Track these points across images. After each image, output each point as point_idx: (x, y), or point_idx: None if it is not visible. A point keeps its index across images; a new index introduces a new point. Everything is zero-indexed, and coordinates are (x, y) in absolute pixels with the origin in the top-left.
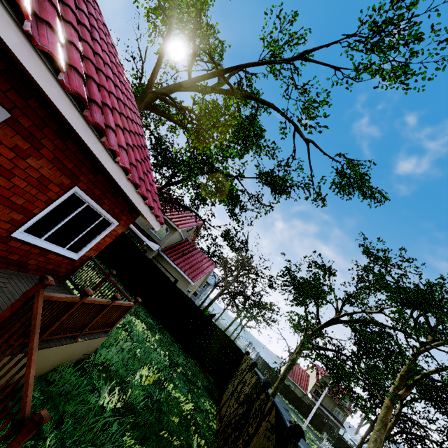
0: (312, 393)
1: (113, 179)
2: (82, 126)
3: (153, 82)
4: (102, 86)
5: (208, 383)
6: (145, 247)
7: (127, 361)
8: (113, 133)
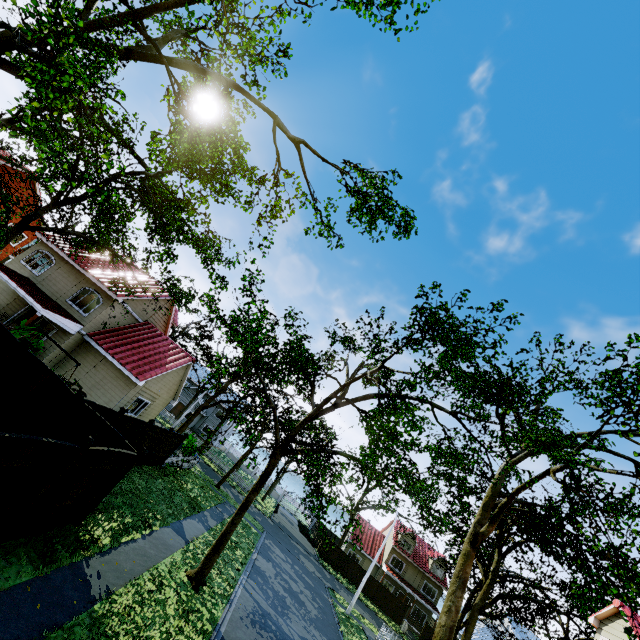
0: (389, 563)
1: None
2: None
3: None
4: None
5: None
6: (55, 329)
7: None
8: None
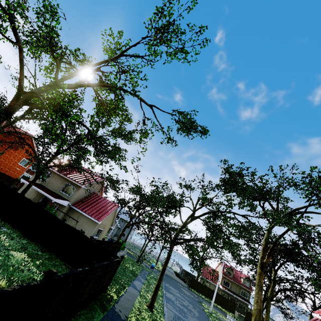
0: (222, 284)
1: None
2: None
3: (22, 86)
4: None
5: None
6: (58, 205)
7: None
8: None
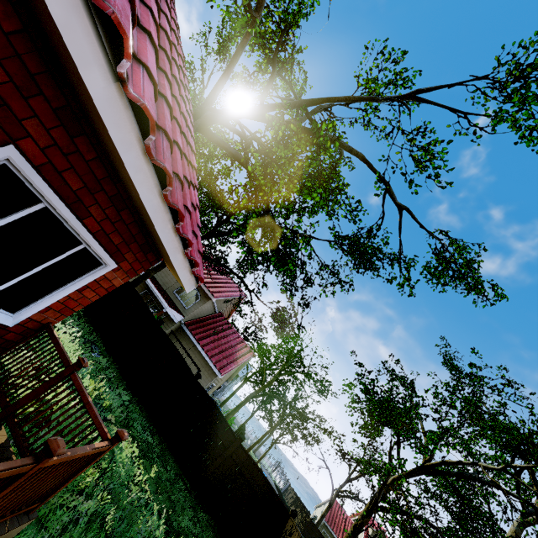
0: None
1: (110, 149)
2: None
3: (216, 96)
4: None
5: None
6: (163, 315)
7: None
8: None
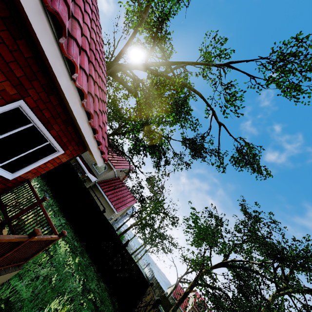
0: None
1: (66, 102)
2: (34, 6)
3: (120, 57)
4: (78, 5)
5: (113, 311)
6: (85, 177)
7: (38, 293)
8: (77, 47)
